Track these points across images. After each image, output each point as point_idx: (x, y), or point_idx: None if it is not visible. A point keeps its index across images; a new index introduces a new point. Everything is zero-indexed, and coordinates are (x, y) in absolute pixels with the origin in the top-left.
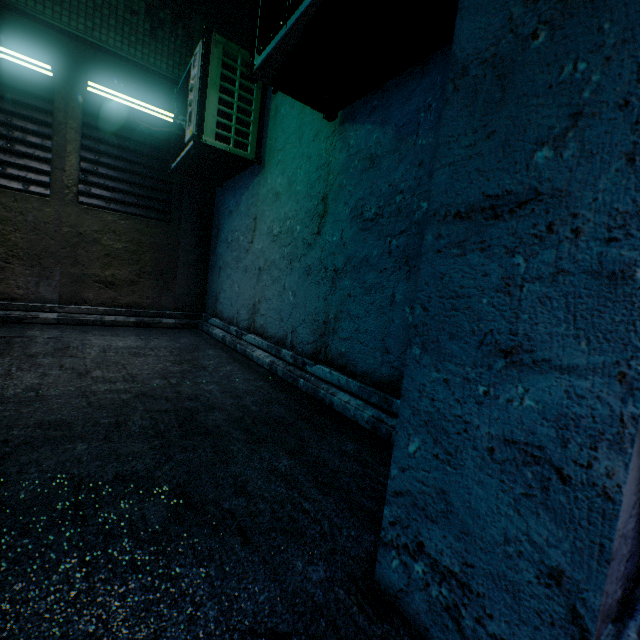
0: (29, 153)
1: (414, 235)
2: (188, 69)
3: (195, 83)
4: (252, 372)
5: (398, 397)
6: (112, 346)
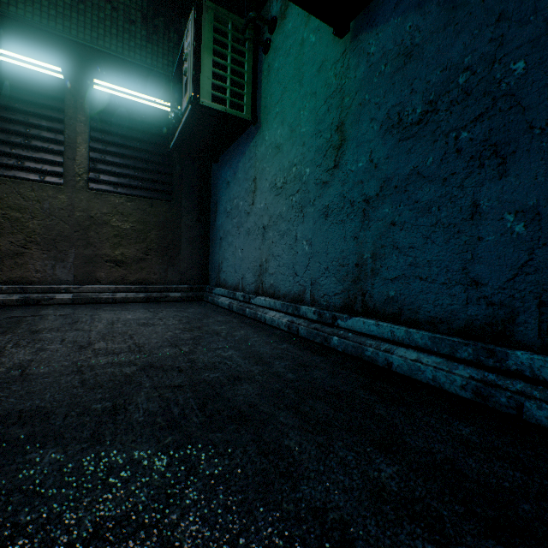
0: (44, 147)
1: (504, 112)
2: (181, 48)
3: (189, 50)
4: (269, 334)
5: (512, 346)
6: (120, 318)
